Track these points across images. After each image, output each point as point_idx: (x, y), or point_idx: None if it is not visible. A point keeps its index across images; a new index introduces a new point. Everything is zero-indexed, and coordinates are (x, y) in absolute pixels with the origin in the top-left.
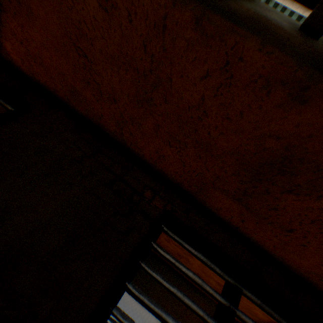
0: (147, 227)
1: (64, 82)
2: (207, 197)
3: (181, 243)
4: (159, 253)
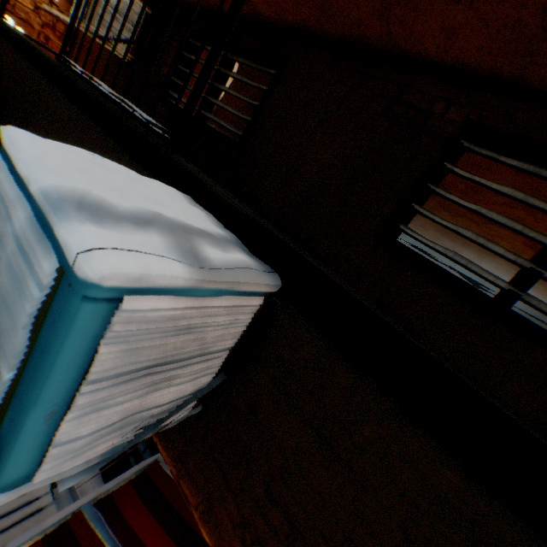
0: (437, 149)
1: (312, 2)
2: (544, 68)
3: (492, 158)
4: (455, 174)
